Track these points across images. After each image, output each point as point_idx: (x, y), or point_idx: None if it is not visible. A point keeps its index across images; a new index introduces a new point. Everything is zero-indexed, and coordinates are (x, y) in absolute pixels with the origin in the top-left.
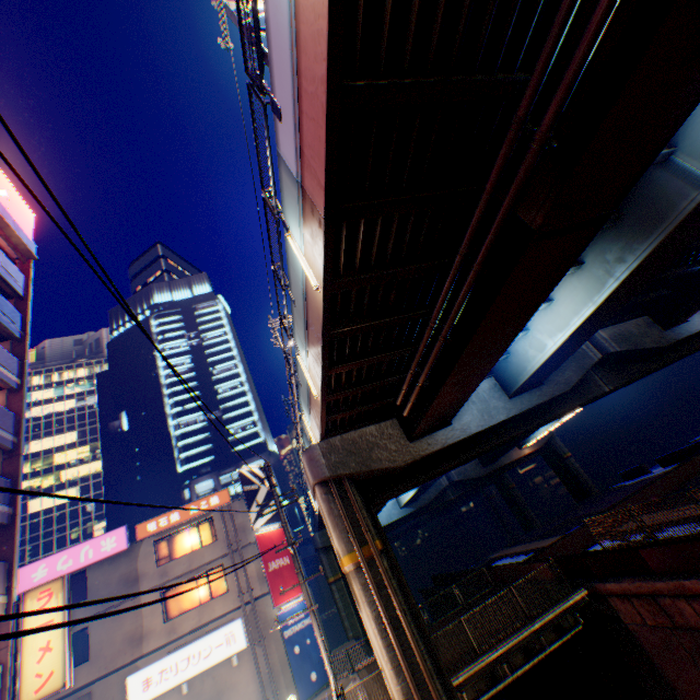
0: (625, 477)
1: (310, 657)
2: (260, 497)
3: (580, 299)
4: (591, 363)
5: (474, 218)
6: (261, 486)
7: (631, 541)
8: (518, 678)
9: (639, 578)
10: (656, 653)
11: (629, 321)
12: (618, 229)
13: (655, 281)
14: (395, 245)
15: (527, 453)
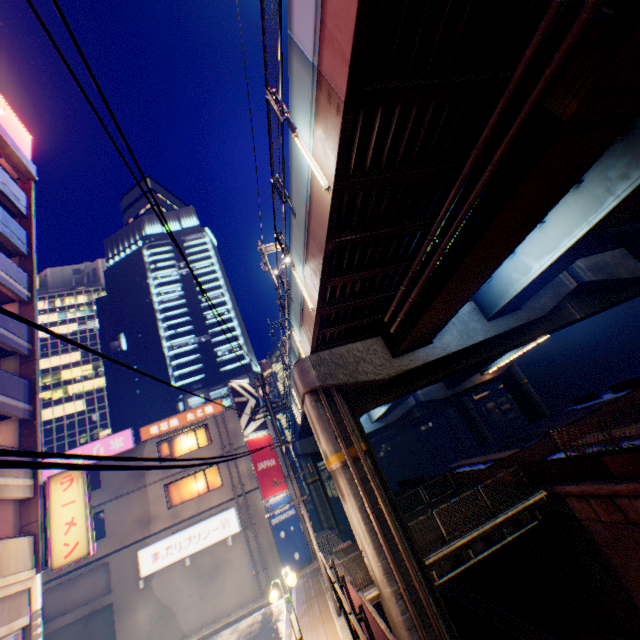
0: (576, 401)
1: (293, 541)
2: (249, 408)
3: (573, 220)
4: (566, 291)
5: (494, 113)
6: (250, 398)
7: (595, 450)
8: (471, 564)
9: (599, 481)
10: (606, 545)
11: (605, 252)
12: (626, 143)
13: (638, 212)
14: (406, 146)
15: (488, 379)
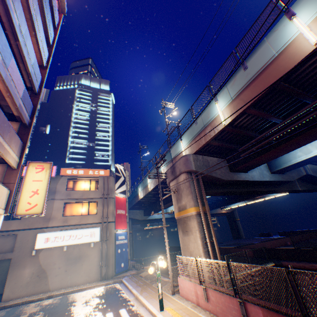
0: (260, 235)
1: (123, 256)
2: (121, 180)
3: None
4: (302, 174)
5: None
6: (122, 176)
7: (315, 246)
8: None
9: (312, 262)
10: None
11: None
12: None
13: None
14: None
15: (223, 212)
